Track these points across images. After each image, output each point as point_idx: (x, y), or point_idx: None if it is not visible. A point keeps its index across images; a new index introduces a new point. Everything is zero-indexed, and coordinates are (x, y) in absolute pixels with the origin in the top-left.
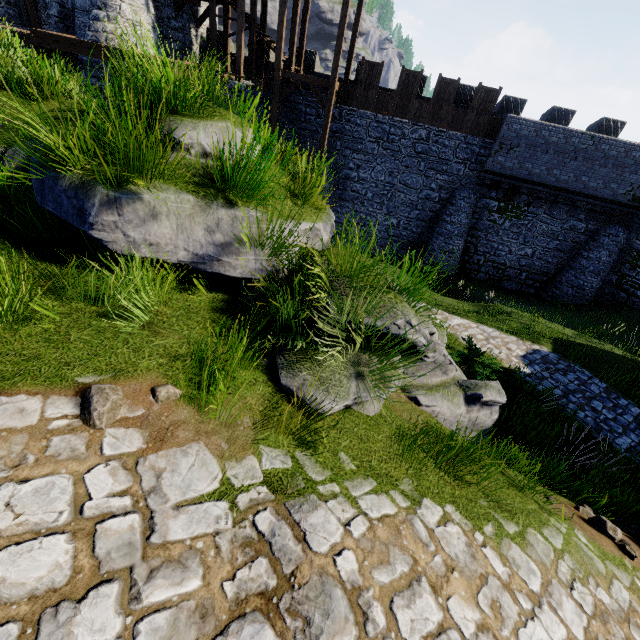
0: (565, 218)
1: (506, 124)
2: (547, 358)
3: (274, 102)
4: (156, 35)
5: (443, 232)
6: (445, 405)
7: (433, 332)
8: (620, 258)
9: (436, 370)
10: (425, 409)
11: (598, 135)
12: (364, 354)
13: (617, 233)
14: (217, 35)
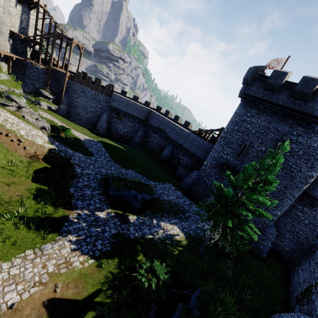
0: (133, 122)
1: (113, 95)
2: (93, 141)
3: (49, 74)
4: (11, 48)
5: (100, 120)
6: (30, 118)
7: (21, 101)
8: (145, 134)
9: (32, 115)
10: (26, 117)
11: (134, 102)
12: (8, 100)
13: (143, 127)
14: (38, 52)
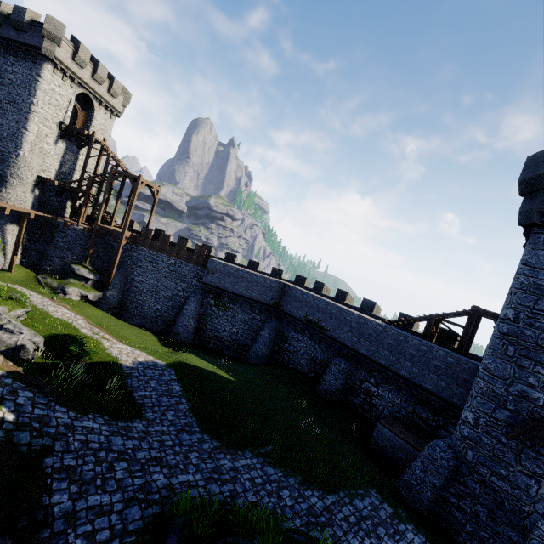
0: (249, 312)
1: (209, 262)
2: (156, 365)
3: (92, 237)
4: (36, 201)
5: (182, 314)
6: None
7: None
8: (278, 336)
9: None
10: None
11: (250, 271)
12: None
13: (271, 321)
14: None
